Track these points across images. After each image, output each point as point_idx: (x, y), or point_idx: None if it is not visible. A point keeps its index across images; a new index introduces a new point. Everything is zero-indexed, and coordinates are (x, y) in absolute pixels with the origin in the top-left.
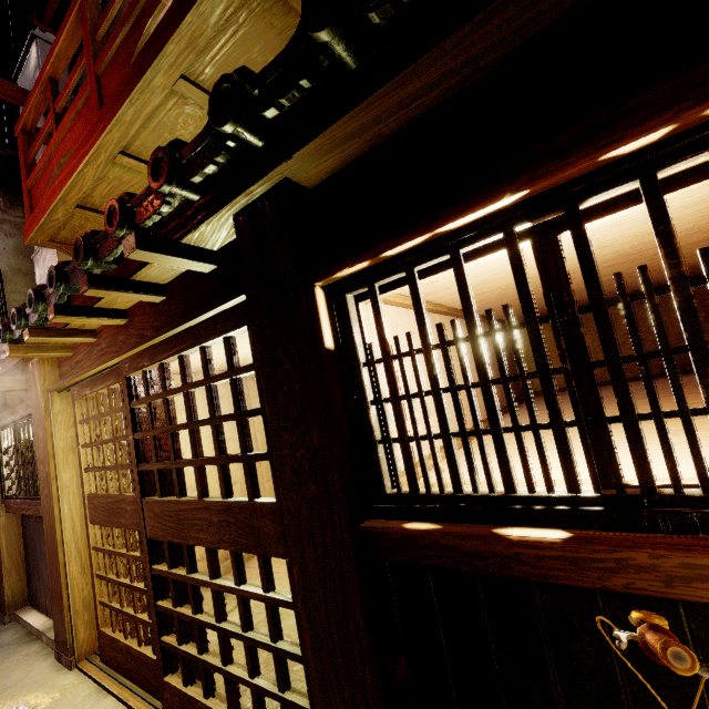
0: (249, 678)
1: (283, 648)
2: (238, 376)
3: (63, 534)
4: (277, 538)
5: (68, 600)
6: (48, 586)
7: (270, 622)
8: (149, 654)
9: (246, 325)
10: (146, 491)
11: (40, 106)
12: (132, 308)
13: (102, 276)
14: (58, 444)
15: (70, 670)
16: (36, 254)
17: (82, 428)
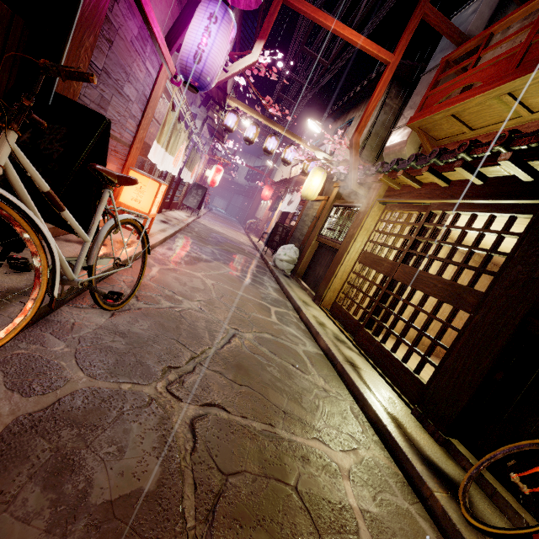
0: (411, 345)
1: (439, 342)
2: (505, 235)
3: (345, 259)
4: (471, 305)
5: (331, 283)
6: (316, 276)
7: (440, 331)
8: (356, 319)
9: (532, 214)
10: (404, 261)
11: (468, 48)
12: (456, 181)
13: (468, 163)
14: (365, 224)
15: (317, 306)
16: (396, 129)
17: (380, 223)
